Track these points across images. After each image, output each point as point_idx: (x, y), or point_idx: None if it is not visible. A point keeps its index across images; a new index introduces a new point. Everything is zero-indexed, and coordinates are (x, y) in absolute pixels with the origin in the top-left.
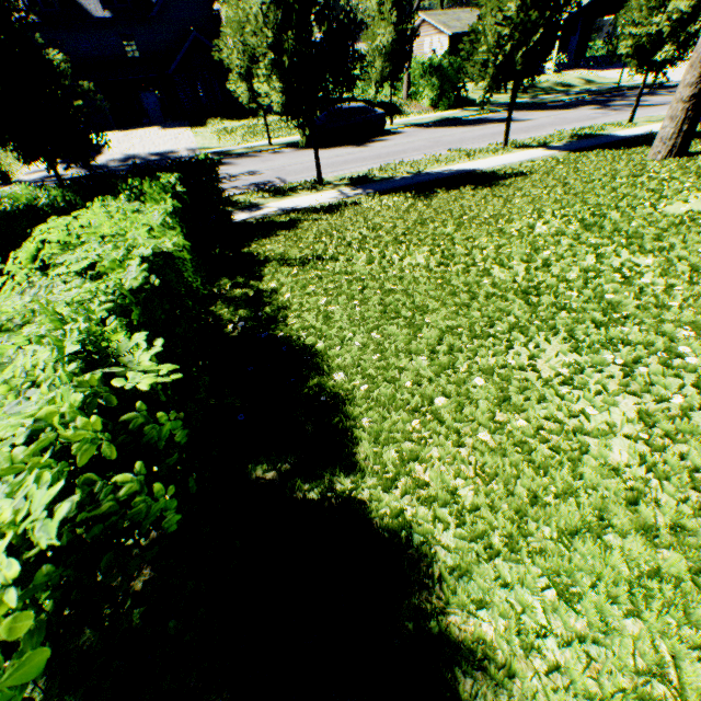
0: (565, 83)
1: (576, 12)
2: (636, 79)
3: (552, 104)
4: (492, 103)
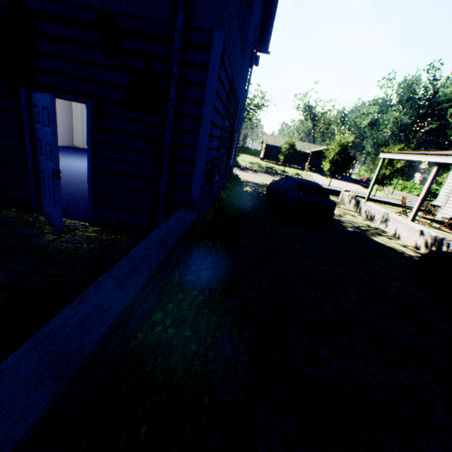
0: (286, 171)
1: (319, 151)
2: (318, 180)
3: (242, 167)
4: (237, 164)
